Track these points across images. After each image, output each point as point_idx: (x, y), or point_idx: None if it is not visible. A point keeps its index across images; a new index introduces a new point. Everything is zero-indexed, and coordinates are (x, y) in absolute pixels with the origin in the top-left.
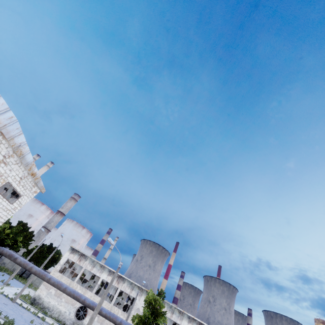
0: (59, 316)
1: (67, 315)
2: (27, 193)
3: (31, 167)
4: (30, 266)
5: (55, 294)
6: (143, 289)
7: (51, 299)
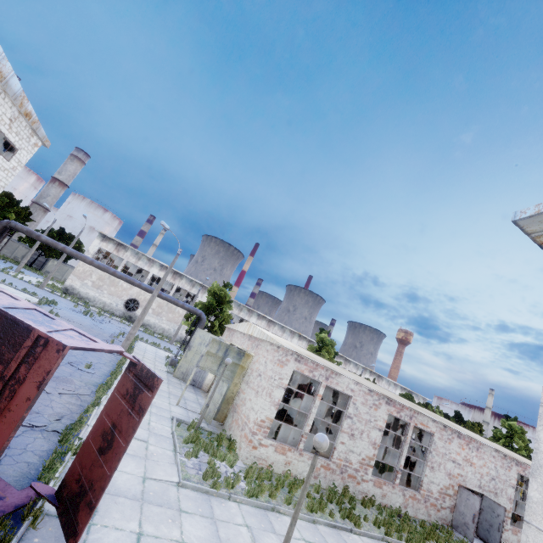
0: (105, 307)
1: (114, 306)
2: (25, 145)
3: (22, 102)
4: (62, 246)
5: (93, 285)
6: (206, 287)
7: (89, 291)
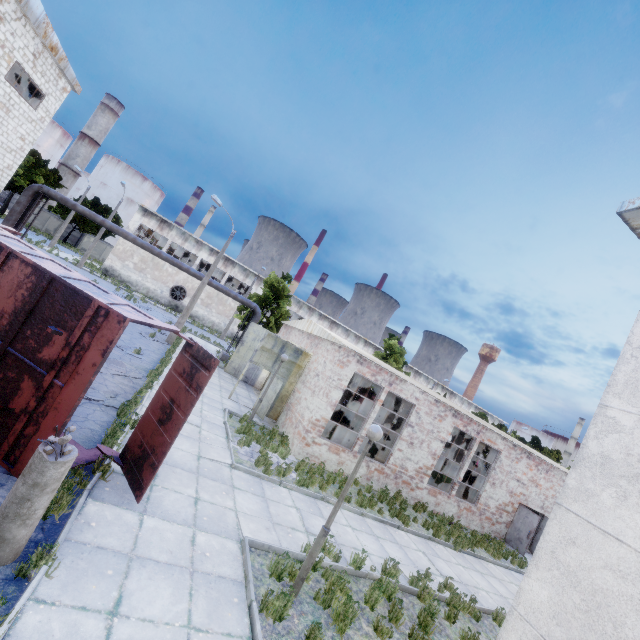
0: (149, 293)
1: (159, 293)
2: (52, 90)
3: (45, 32)
4: (101, 219)
5: (135, 268)
6: (262, 279)
7: (130, 274)
